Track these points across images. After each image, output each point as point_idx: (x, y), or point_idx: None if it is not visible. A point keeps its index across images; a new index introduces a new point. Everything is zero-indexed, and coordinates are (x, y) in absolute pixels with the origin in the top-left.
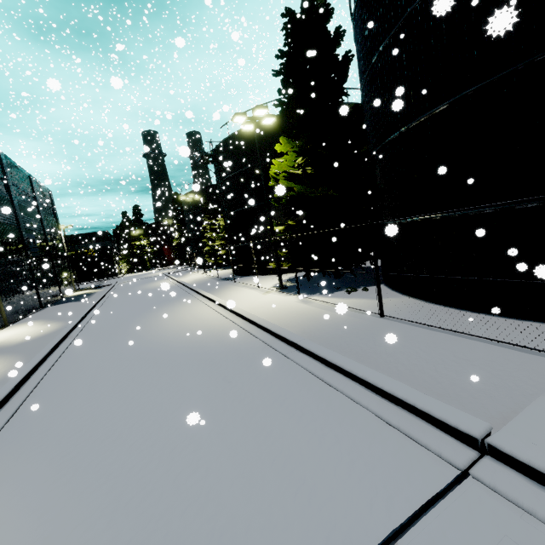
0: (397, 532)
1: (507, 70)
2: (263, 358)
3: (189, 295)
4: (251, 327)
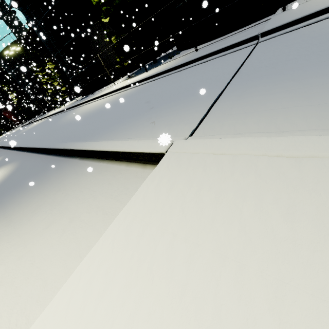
0: (249, 55)
1: None
2: (161, 79)
3: (71, 110)
4: (139, 83)
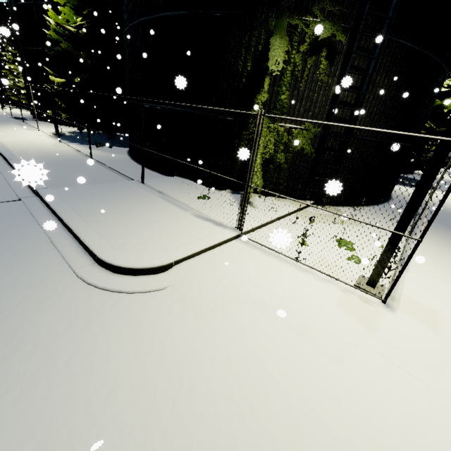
0: None
1: (155, 15)
2: None
3: None
4: None
